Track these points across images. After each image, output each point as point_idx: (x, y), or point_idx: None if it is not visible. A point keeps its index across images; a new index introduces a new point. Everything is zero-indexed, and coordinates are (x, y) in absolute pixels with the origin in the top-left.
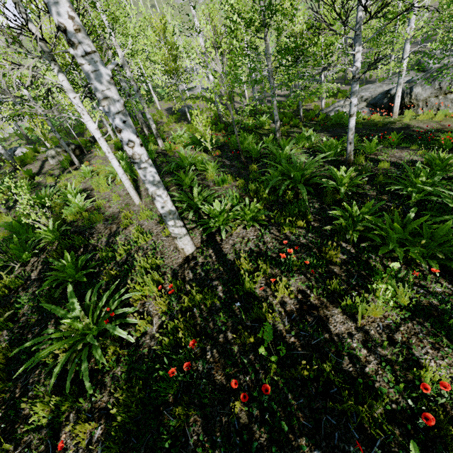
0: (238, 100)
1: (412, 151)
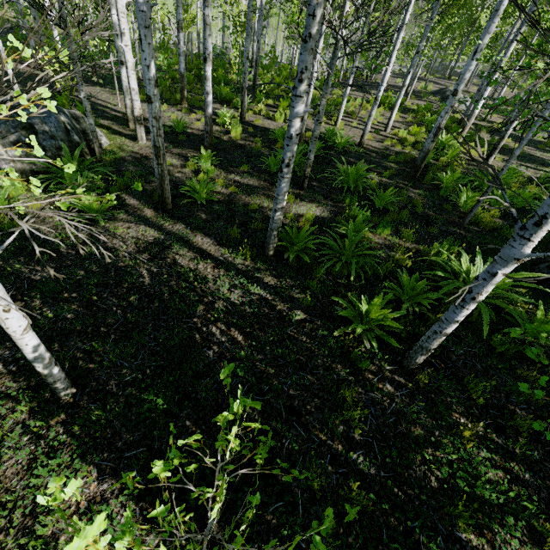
0: None
1: None
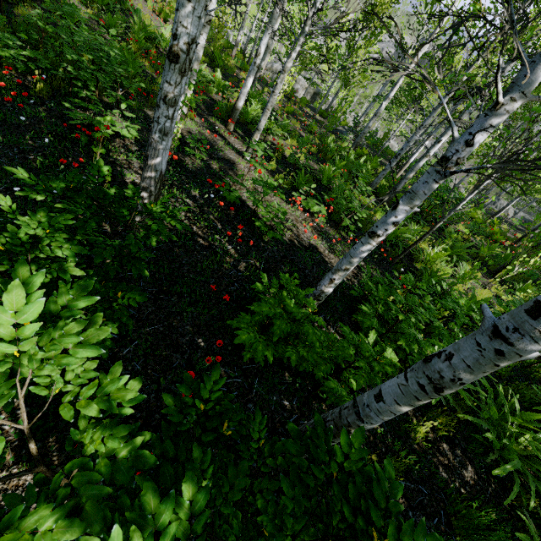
0: None
1: None
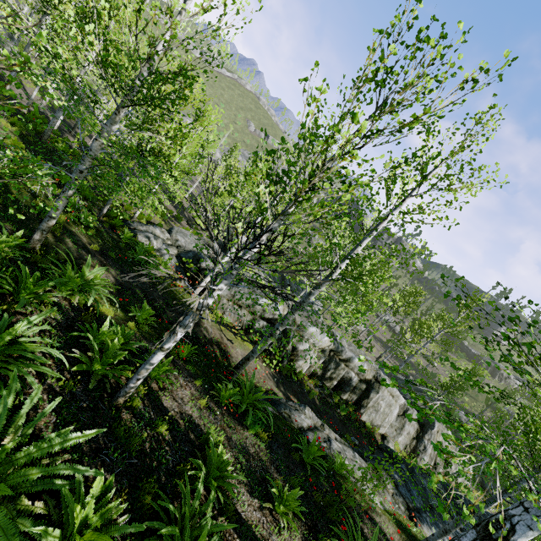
0: (30, 87)
1: (195, 392)
